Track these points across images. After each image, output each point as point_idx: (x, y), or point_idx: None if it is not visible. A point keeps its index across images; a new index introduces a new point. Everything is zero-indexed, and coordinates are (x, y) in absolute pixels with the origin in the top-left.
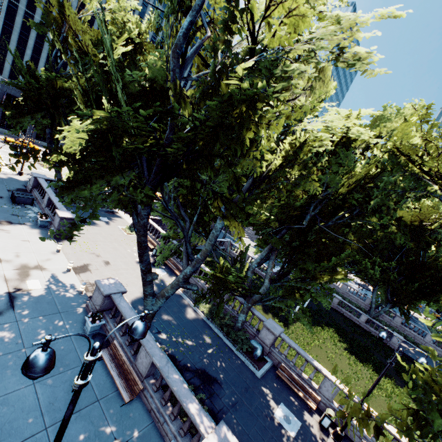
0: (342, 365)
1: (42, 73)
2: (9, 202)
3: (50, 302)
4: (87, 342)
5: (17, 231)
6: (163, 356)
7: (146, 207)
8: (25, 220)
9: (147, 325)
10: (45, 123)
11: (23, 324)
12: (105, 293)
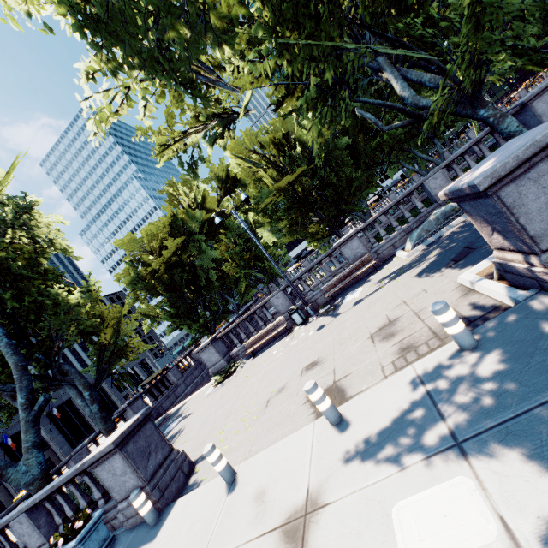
0: None
1: None
2: None
3: None
4: None
5: None
6: None
7: None
8: None
9: None
10: None
11: None
12: None
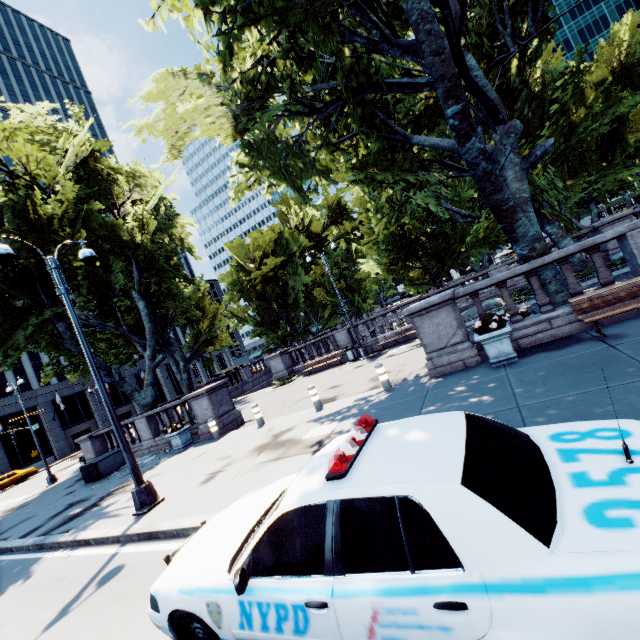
0: None
1: (3, 199)
2: (92, 484)
3: (387, 409)
4: (539, 357)
5: (165, 467)
6: None
7: None
8: (152, 463)
9: None
10: (49, 315)
11: None
12: (449, 292)
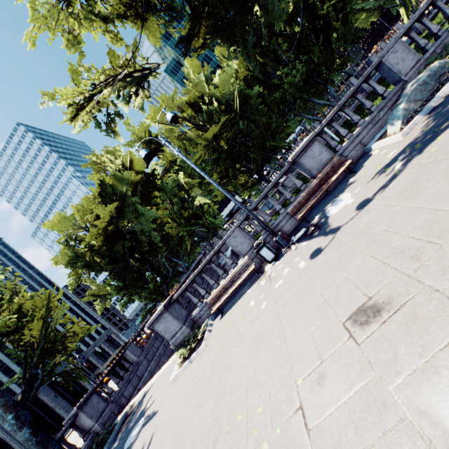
0: None
1: None
2: None
3: None
4: None
5: None
6: None
7: None
8: None
9: None
10: None
11: None
12: None
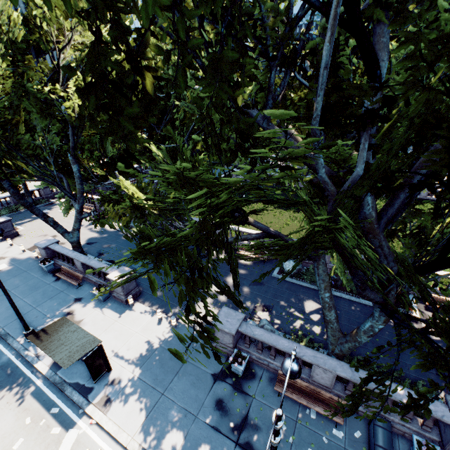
0: (268, 219)
1: None
2: None
3: (17, 270)
4: (49, 276)
5: None
6: (87, 258)
7: (4, 182)
8: None
9: (0, 228)
10: None
11: (4, 284)
12: (42, 247)
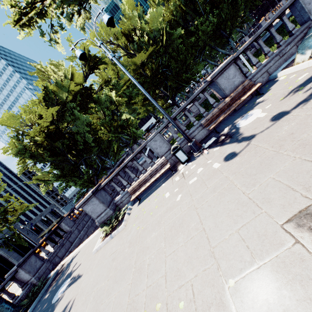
0: None
1: None
2: None
3: None
4: None
5: None
6: None
7: None
8: None
9: None
10: None
11: None
12: None
